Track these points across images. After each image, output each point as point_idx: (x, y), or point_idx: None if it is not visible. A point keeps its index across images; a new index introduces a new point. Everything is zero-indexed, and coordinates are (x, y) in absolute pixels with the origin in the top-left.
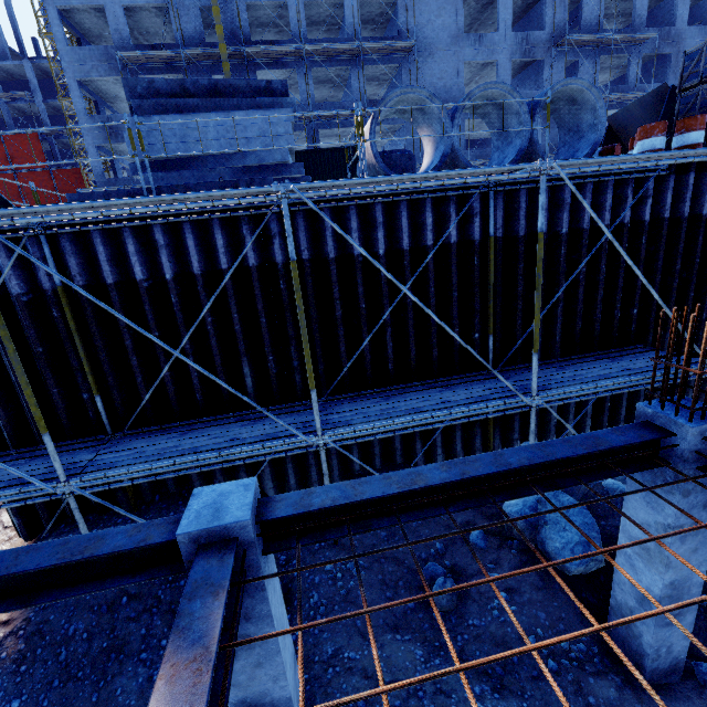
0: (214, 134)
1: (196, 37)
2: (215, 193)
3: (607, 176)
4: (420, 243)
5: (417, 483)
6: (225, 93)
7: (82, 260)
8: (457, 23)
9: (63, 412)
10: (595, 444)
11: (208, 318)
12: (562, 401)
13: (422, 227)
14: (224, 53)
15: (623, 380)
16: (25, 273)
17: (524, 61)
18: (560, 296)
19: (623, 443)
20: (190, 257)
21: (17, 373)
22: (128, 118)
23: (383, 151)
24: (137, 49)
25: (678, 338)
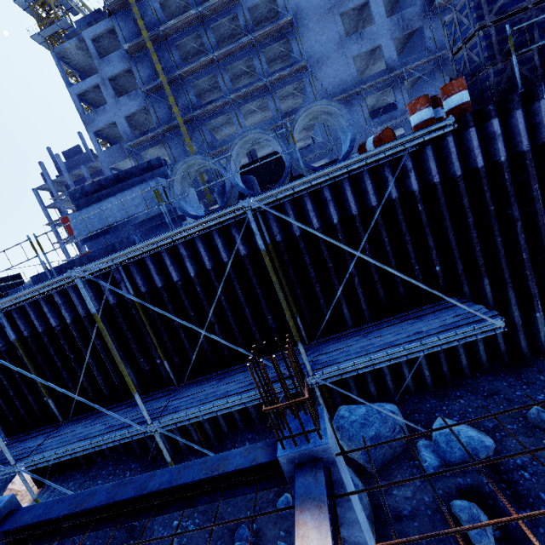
0: (117, 209)
1: (166, 117)
2: (39, 286)
3: (359, 168)
4: (221, 261)
5: (82, 505)
6: (125, 178)
7: (25, 321)
8: (339, 32)
9: (37, 410)
10: (216, 468)
11: (97, 341)
12: (341, 376)
13: (217, 249)
14: (181, 122)
15: (397, 350)
16: (3, 334)
17: (406, 33)
18: (353, 272)
19: (234, 468)
20: (77, 307)
21: None
22: (70, 215)
23: (224, 184)
24: (136, 138)
25: (502, 281)
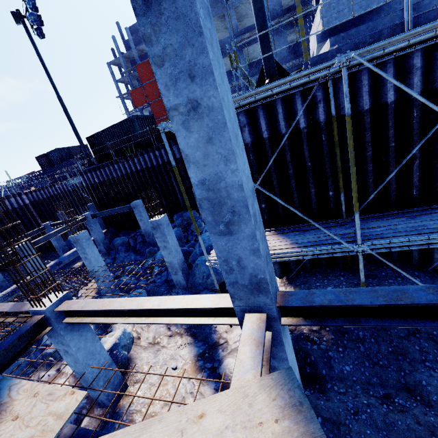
0: None
1: None
2: None
3: None
4: None
5: None
6: None
7: None
8: None
9: (314, 204)
10: None
11: None
12: None
13: None
14: None
15: None
16: (306, 113)
17: None
18: None
19: None
20: None
21: (352, 170)
22: None
23: None
24: None
25: None
